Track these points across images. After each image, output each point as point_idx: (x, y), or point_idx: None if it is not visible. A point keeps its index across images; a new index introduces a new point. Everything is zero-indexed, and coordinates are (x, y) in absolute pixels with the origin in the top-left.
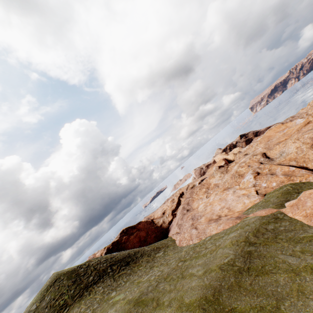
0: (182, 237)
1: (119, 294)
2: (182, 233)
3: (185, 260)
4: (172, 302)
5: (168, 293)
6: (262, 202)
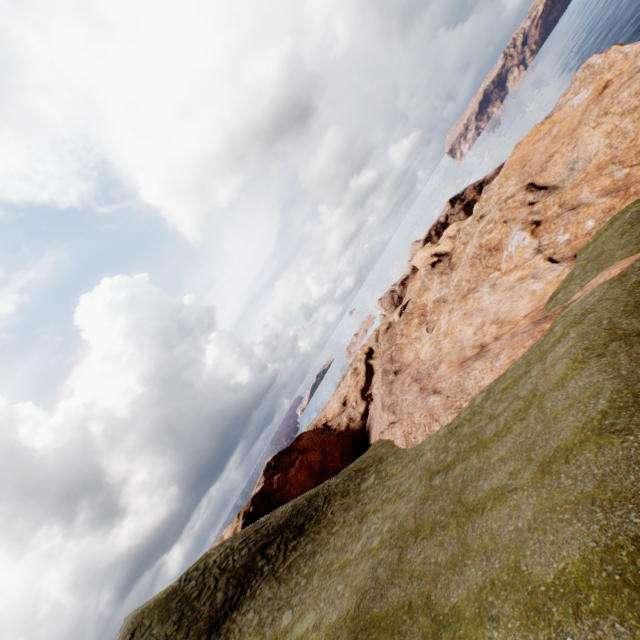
0: (409, 426)
1: (300, 615)
2: (405, 416)
3: (447, 467)
4: (490, 599)
5: (450, 570)
6: (583, 266)
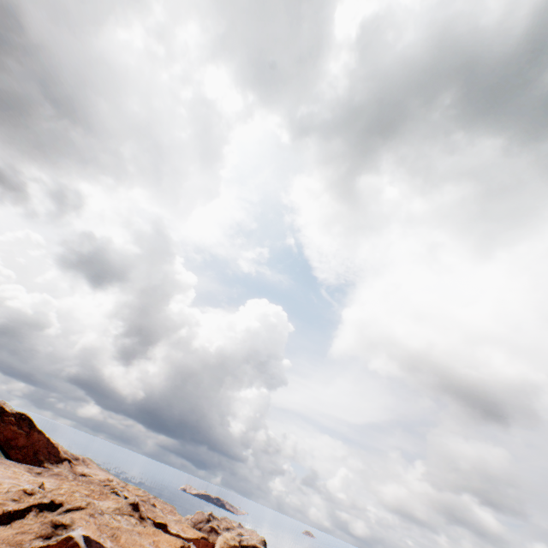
0: None
1: None
2: None
3: None
4: None
5: None
6: None
